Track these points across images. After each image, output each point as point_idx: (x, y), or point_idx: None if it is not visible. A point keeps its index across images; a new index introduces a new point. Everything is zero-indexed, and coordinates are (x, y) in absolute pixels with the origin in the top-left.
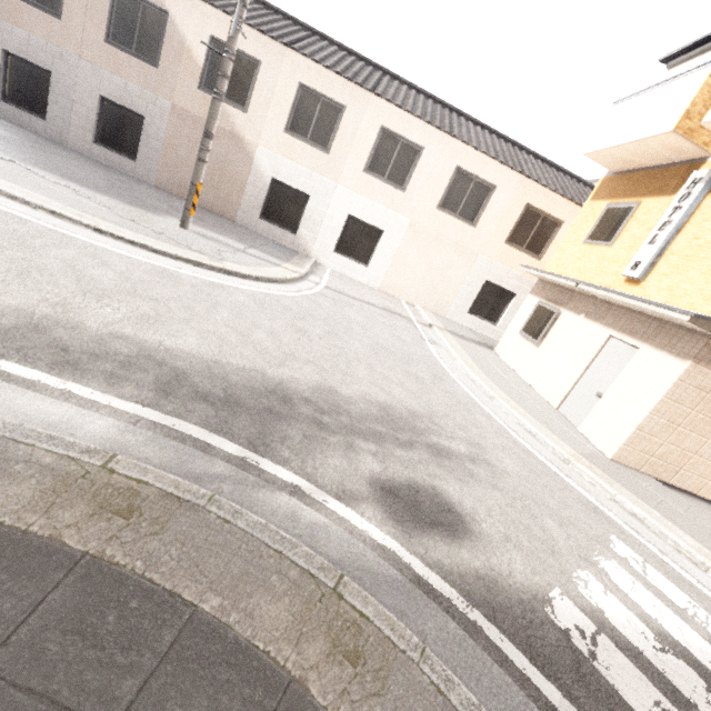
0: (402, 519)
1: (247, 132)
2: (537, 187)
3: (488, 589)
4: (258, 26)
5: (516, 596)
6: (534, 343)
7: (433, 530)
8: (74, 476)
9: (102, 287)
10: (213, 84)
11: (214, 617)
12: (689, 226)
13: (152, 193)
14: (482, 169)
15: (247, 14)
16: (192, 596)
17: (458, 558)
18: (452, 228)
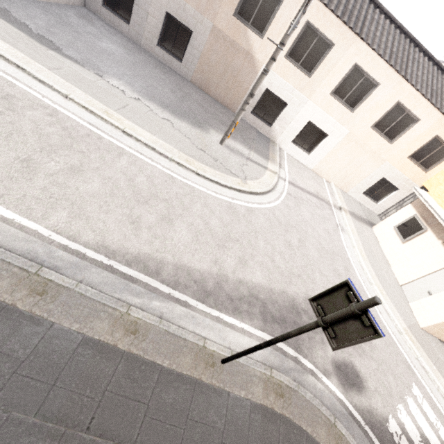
0: (343, 383)
1: (258, 53)
2: None
3: (370, 416)
4: None
5: (378, 419)
6: (402, 241)
7: (353, 388)
8: (266, 380)
9: (220, 237)
10: (244, 13)
11: (311, 435)
12: None
13: (193, 95)
14: (416, 106)
15: None
16: (304, 427)
17: (361, 402)
18: (376, 142)
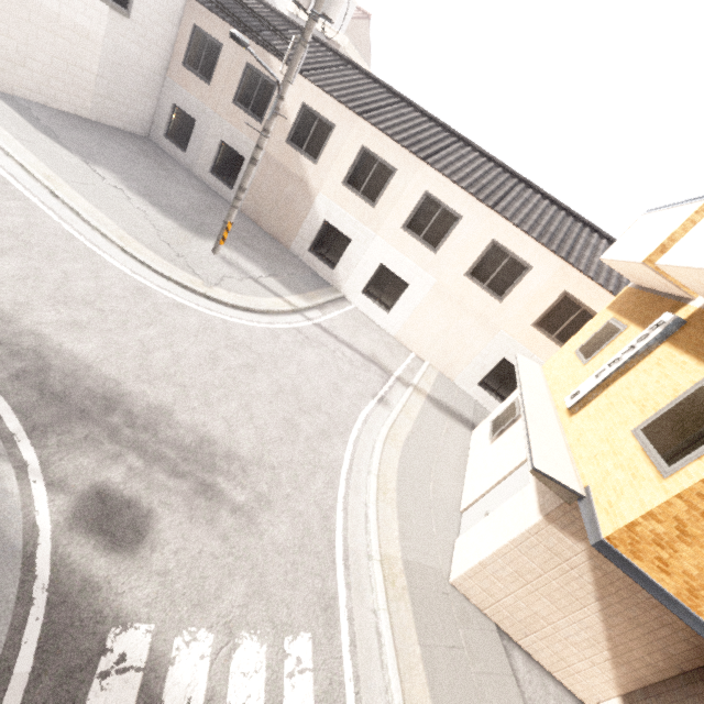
0: (83, 518)
1: (313, 180)
2: (580, 276)
3: (82, 590)
4: (342, 96)
5: (101, 607)
6: (489, 439)
7: (99, 536)
8: None
9: (71, 295)
10: (297, 140)
11: None
12: (633, 371)
13: None
14: (520, 247)
15: (338, 87)
16: None
17: (90, 561)
18: (477, 297)
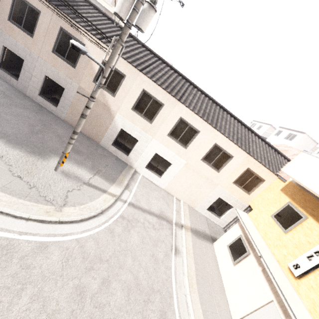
0: None
1: (113, 106)
2: (255, 161)
3: None
4: (128, 57)
5: None
6: (232, 263)
7: None
8: None
9: None
10: None
11: None
12: None
13: (58, 129)
14: (228, 147)
15: (124, 50)
16: None
17: None
18: (207, 170)
